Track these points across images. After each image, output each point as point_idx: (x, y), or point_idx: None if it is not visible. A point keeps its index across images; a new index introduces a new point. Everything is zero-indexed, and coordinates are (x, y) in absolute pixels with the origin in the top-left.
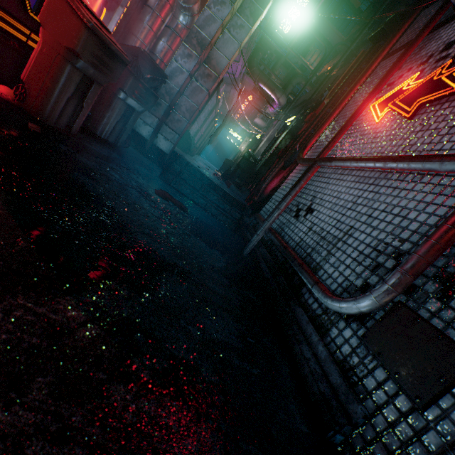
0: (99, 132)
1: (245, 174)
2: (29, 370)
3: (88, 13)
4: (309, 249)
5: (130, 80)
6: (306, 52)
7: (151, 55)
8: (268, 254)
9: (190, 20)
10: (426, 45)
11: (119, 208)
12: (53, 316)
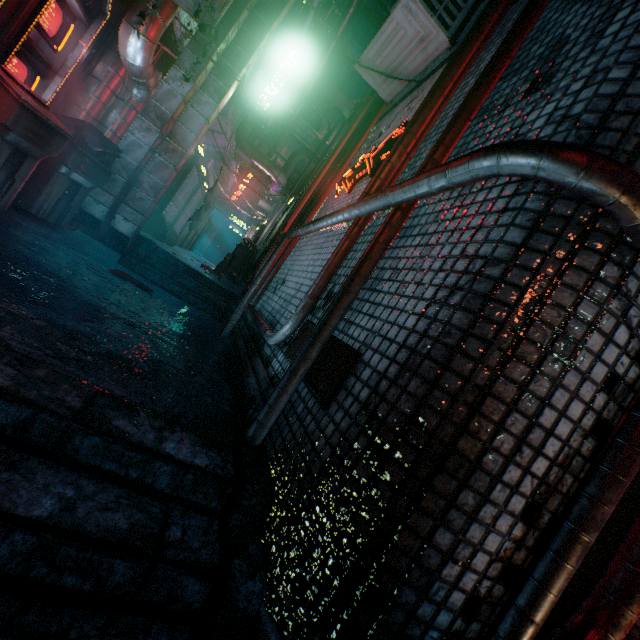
0: (35, 211)
1: (244, 265)
2: (2, 322)
3: (21, 91)
4: (276, 313)
5: (74, 154)
6: (319, 125)
7: (101, 127)
8: (248, 331)
9: (146, 94)
10: (374, 132)
11: (64, 275)
12: (12, 310)
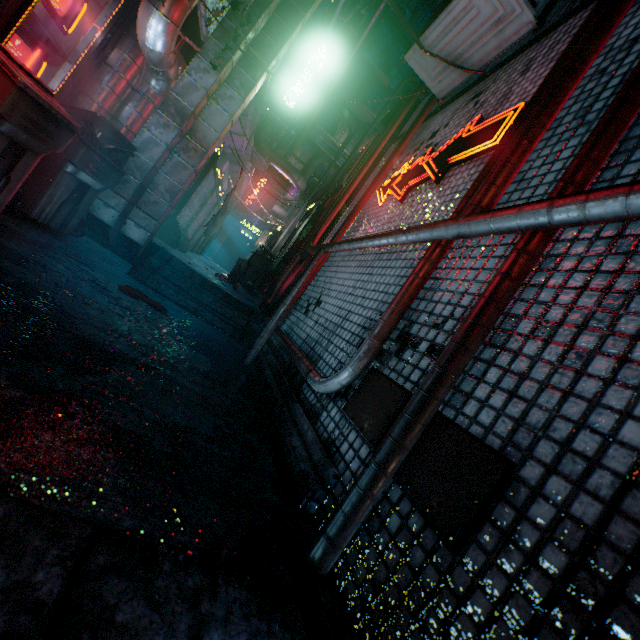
0: (36, 215)
1: (260, 274)
2: None
3: (19, 71)
4: (313, 343)
5: (82, 150)
6: (334, 129)
7: (114, 122)
8: (275, 359)
9: (165, 86)
10: (421, 132)
11: (61, 299)
12: None
